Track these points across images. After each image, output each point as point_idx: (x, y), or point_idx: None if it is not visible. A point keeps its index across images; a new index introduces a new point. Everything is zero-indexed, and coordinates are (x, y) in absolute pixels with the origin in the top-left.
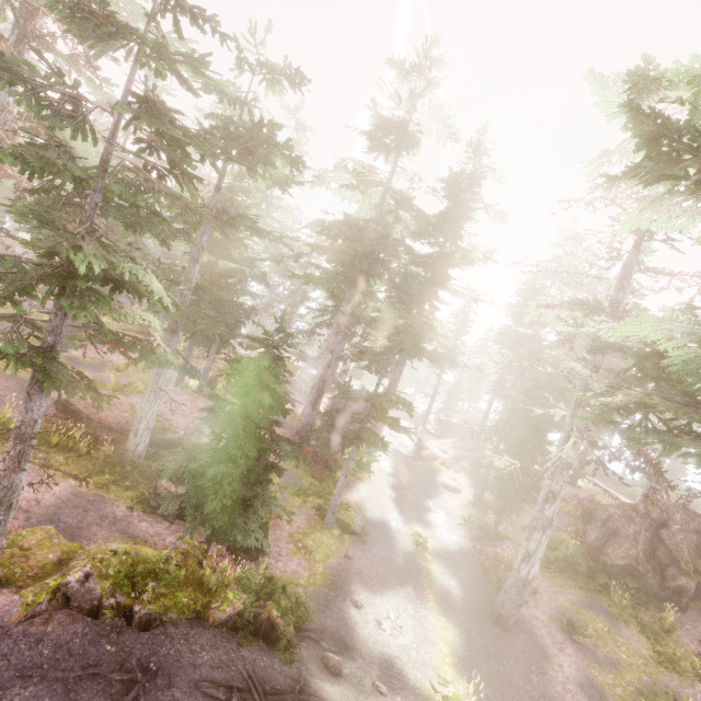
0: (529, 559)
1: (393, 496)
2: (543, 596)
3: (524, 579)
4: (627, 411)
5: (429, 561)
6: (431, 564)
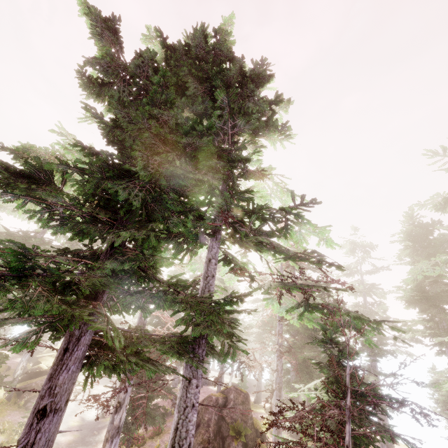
0: None
1: None
2: None
3: None
4: (2, 311)
5: None
6: None
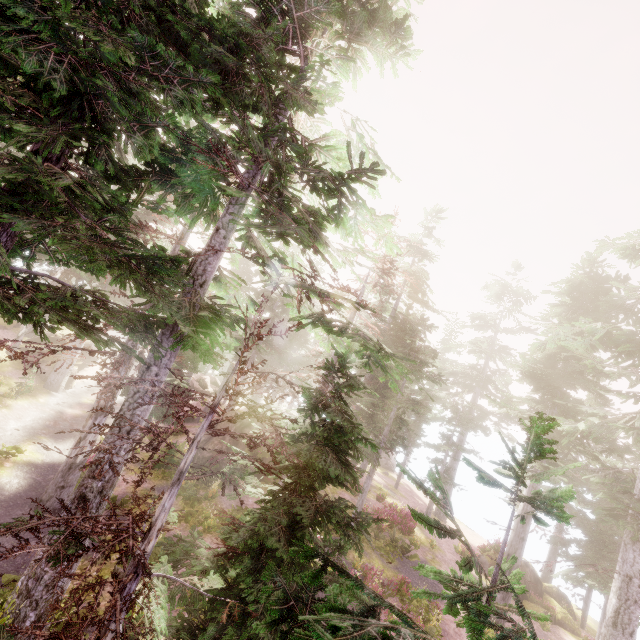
0: (79, 444)
1: (34, 424)
2: (121, 487)
3: (70, 463)
4: None
5: (5, 467)
6: (2, 469)
